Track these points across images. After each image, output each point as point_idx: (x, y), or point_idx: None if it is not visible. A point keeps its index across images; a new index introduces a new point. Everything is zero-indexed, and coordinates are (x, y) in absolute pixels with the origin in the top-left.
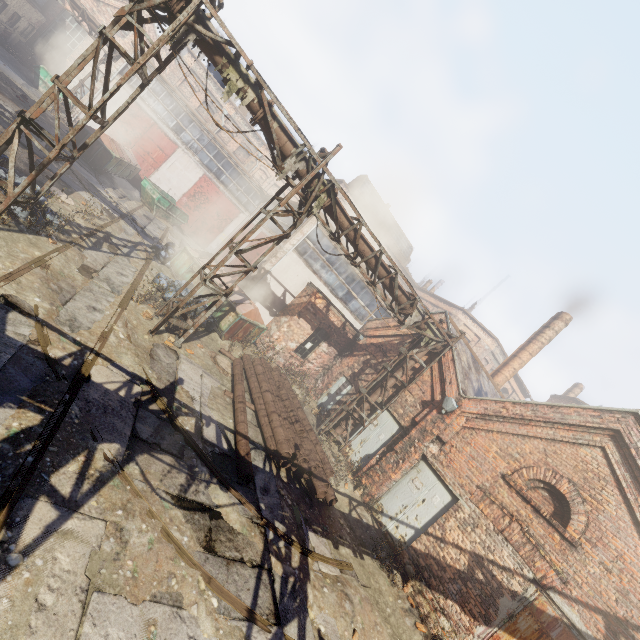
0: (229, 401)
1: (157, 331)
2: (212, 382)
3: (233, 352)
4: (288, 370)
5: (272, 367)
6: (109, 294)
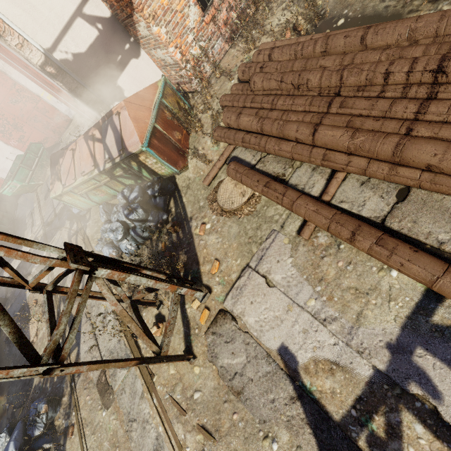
0: (326, 237)
1: (184, 326)
2: (279, 257)
3: (207, 155)
4: (235, 32)
5: (231, 71)
6: (132, 379)
